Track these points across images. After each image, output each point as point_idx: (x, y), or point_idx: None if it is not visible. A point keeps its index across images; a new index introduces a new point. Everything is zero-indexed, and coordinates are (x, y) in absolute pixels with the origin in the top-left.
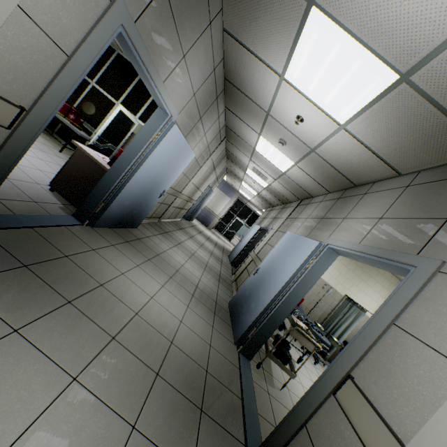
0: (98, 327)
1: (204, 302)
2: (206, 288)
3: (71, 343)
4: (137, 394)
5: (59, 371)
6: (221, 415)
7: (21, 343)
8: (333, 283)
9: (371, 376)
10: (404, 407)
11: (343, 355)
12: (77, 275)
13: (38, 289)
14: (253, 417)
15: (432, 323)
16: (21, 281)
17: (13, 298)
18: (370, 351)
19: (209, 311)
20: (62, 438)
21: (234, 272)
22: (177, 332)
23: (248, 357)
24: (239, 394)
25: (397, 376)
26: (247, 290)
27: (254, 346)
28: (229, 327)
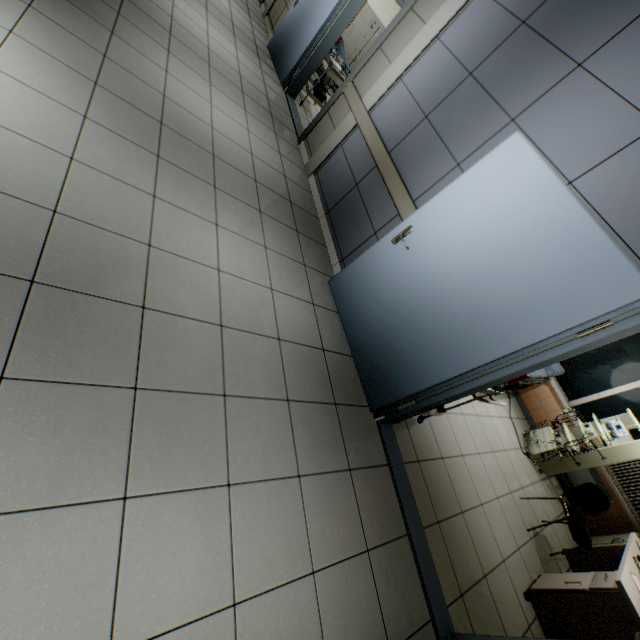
0: (197, 56)
1: (246, 45)
2: (241, 27)
3: (194, 64)
4: (239, 99)
5: (202, 78)
6: (282, 121)
7: (177, 60)
8: (386, 22)
9: (361, 79)
10: (367, 88)
11: (352, 72)
12: (153, 7)
13: (149, 22)
14: (299, 127)
15: (393, 45)
16: (136, 13)
17: (148, 29)
18: (365, 67)
19: (254, 54)
20: (224, 105)
21: (263, 0)
22: (240, 69)
23: (293, 98)
24: (290, 116)
25: (370, 76)
26: (288, 30)
27: (298, 87)
28: (274, 73)
